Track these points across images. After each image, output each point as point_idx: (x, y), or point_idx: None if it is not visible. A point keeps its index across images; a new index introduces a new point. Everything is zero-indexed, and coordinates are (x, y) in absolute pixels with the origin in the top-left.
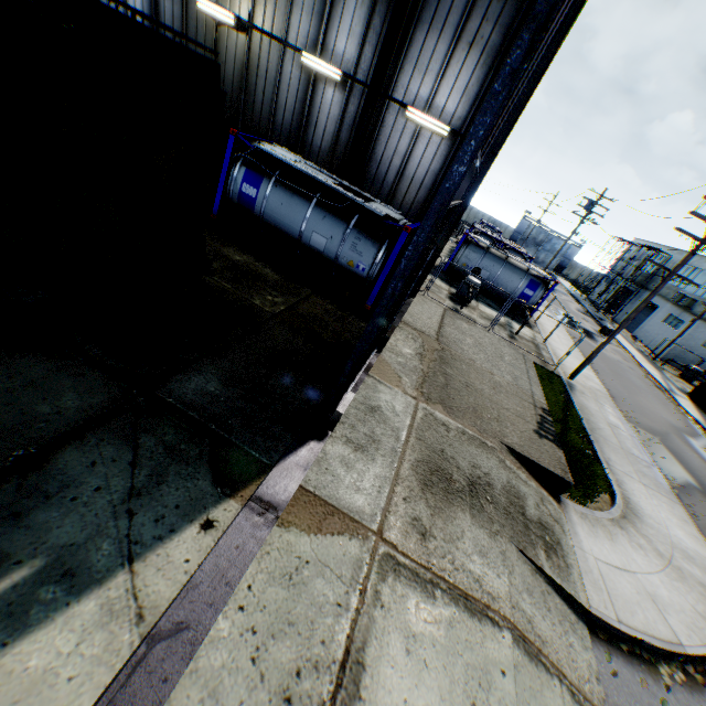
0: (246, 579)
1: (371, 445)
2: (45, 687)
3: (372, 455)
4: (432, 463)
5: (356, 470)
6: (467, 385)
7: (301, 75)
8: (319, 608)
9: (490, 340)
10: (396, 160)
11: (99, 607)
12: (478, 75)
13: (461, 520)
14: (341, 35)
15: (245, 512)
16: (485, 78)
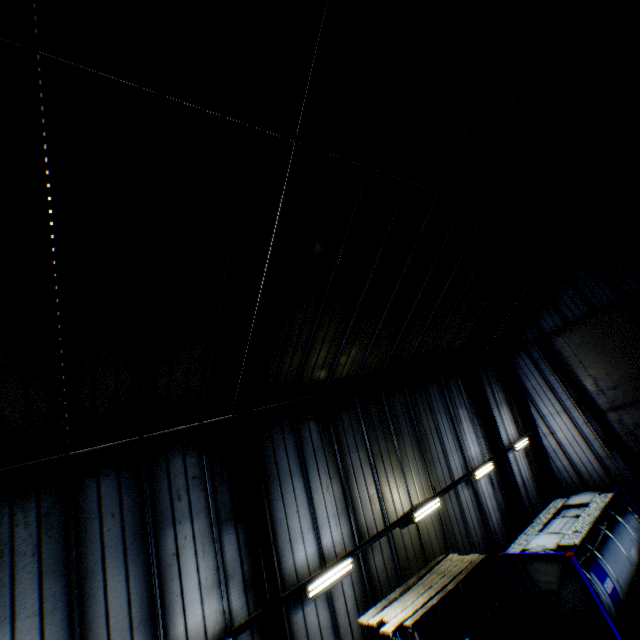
0: None
1: None
2: None
3: None
4: None
5: None
6: None
7: (468, 490)
8: None
9: None
10: (518, 479)
11: None
12: (508, 411)
13: None
14: (470, 447)
15: None
16: (510, 410)
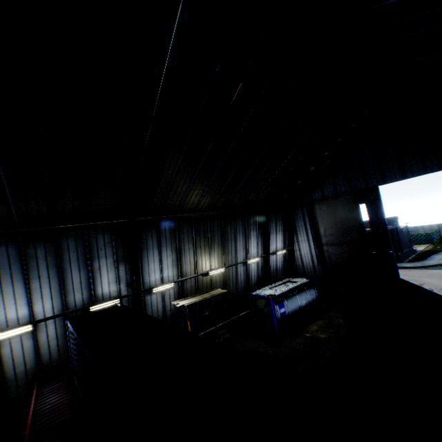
0: None
1: None
2: None
3: None
4: None
5: None
6: None
7: (243, 267)
8: None
9: None
10: (274, 267)
11: None
12: (282, 236)
13: None
14: (252, 249)
15: None
16: (284, 235)
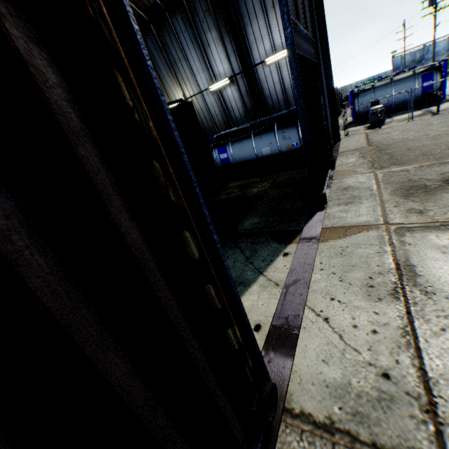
0: (317, 262)
1: (354, 199)
2: (255, 309)
3: (357, 202)
4: (404, 187)
5: (352, 210)
6: (407, 149)
7: (214, 97)
8: (366, 257)
9: (412, 124)
10: (277, 87)
11: (258, 287)
12: None
13: (447, 196)
14: (218, 66)
15: (300, 244)
16: None
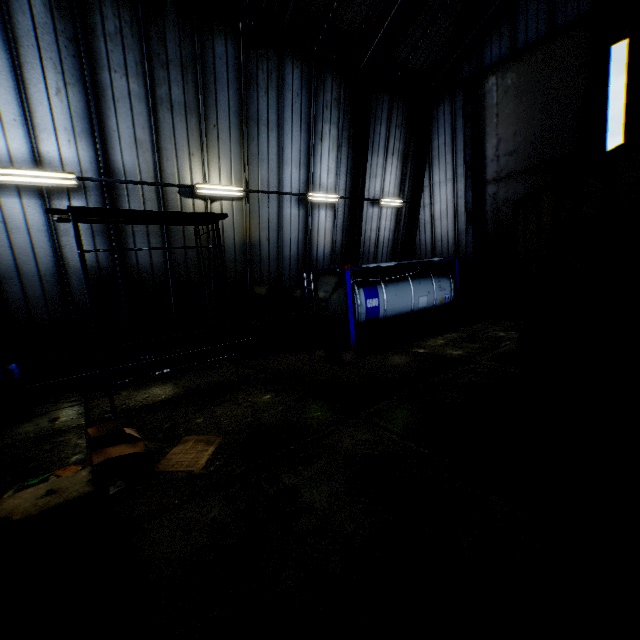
0: None
1: None
2: None
3: None
4: None
5: None
6: None
7: (299, 211)
8: None
9: None
10: (373, 235)
11: None
12: (399, 168)
13: None
14: (323, 173)
15: None
16: (402, 168)
